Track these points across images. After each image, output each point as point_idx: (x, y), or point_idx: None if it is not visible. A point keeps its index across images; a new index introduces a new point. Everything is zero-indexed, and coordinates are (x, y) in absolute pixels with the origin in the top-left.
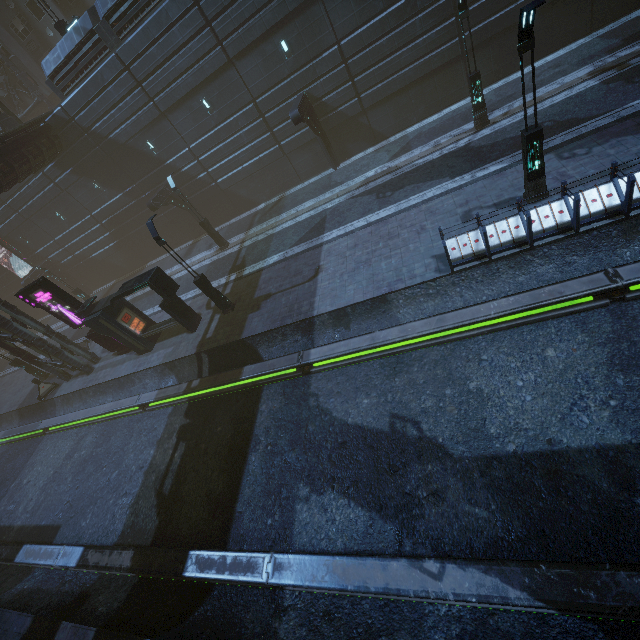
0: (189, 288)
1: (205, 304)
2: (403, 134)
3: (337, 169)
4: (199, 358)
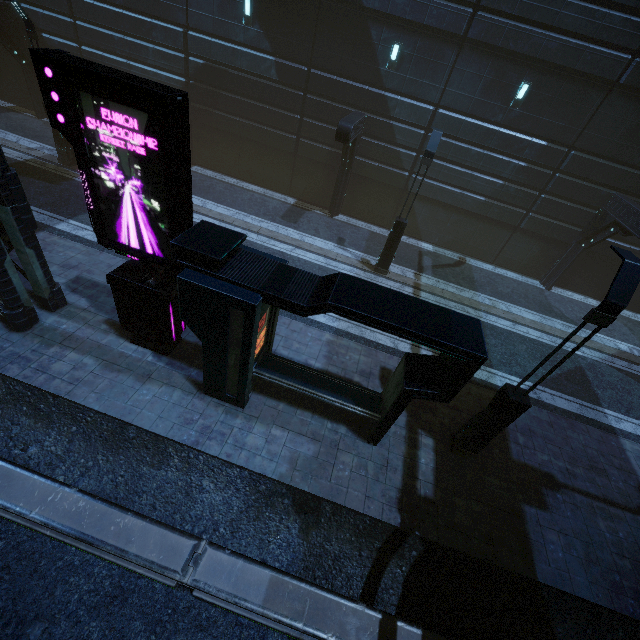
0: None
1: (377, 375)
2: (638, 318)
3: (550, 290)
4: (396, 539)
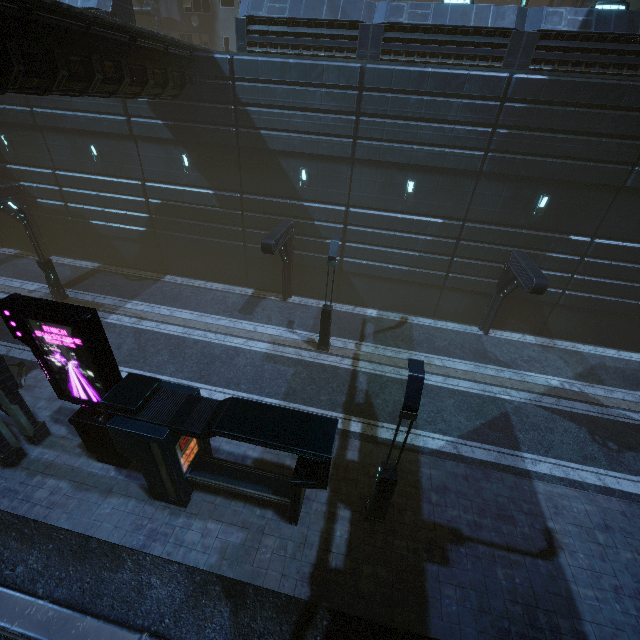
0: (262, 388)
1: None
2: (575, 348)
3: (488, 335)
4: (309, 611)
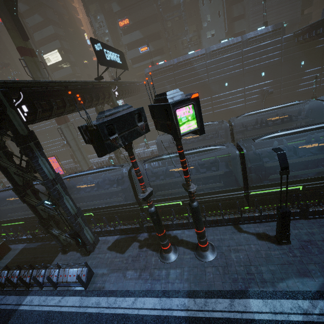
0: None
1: None
2: None
3: None
4: None
